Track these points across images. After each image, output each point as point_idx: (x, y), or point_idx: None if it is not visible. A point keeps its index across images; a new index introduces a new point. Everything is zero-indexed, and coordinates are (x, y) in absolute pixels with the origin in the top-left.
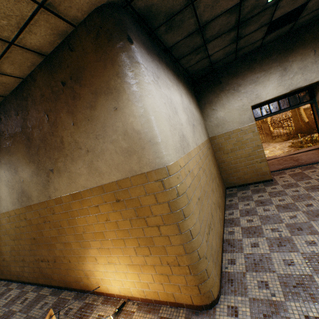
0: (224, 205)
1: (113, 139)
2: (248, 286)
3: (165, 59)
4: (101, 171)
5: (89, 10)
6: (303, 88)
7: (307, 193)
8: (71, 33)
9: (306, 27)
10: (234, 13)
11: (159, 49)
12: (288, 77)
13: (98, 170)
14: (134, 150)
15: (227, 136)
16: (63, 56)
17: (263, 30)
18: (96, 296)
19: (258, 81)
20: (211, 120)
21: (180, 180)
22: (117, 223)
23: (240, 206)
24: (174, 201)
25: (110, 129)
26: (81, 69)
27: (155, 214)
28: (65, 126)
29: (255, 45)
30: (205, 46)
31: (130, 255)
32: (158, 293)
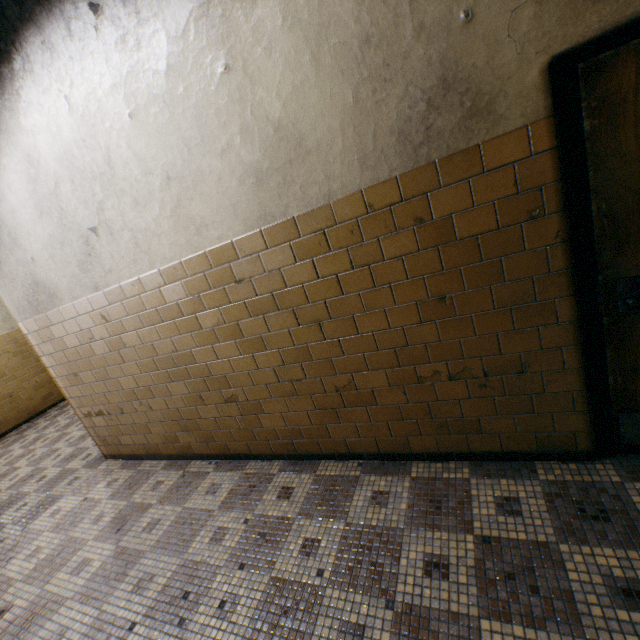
0: None
1: None
2: None
3: None
4: None
5: None
6: None
7: None
8: None
9: None
10: None
11: None
12: None
13: None
14: None
15: None
16: None
17: None
18: None
19: None
20: None
21: None
22: None
23: None
24: None
25: None
26: None
27: None
28: None
29: None
30: None
31: None
32: None
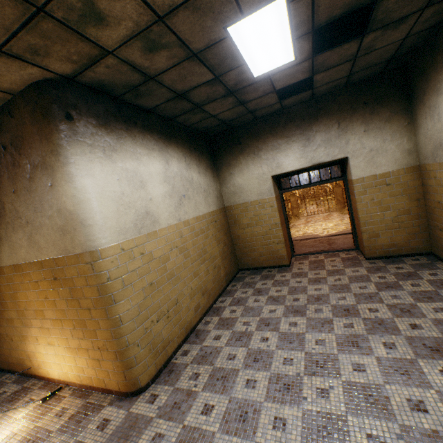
0: (220, 291)
1: (50, 215)
2: (182, 377)
3: (146, 121)
4: (40, 246)
5: (25, 84)
6: (334, 162)
7: (306, 286)
8: (11, 99)
9: (332, 95)
10: (216, 84)
11: (133, 112)
12: (311, 148)
13: (38, 244)
14: (68, 229)
15: (244, 207)
16: (4, 120)
17: (272, 96)
18: (37, 380)
19: (280, 149)
20: (228, 186)
21: (116, 264)
22: (56, 302)
23: (238, 293)
24: (104, 285)
25: (47, 204)
26: (21, 137)
27: (87, 296)
28: (7, 192)
29: (275, 107)
30: (200, 108)
31: (67, 337)
32: (92, 378)
